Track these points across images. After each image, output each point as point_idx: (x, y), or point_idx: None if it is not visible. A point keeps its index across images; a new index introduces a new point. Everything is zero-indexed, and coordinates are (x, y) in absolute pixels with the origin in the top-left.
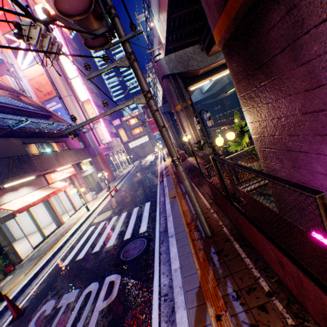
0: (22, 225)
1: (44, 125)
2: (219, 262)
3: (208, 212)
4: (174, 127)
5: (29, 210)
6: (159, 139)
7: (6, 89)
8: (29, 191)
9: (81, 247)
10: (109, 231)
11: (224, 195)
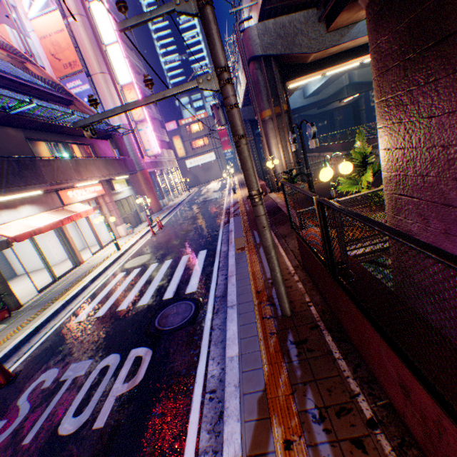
0: (26, 256)
1: (59, 115)
2: (298, 358)
3: (290, 280)
4: (255, 145)
5: (33, 239)
6: (231, 160)
7: (4, 47)
8: (34, 212)
9: (103, 299)
10: (144, 284)
11: (322, 262)
